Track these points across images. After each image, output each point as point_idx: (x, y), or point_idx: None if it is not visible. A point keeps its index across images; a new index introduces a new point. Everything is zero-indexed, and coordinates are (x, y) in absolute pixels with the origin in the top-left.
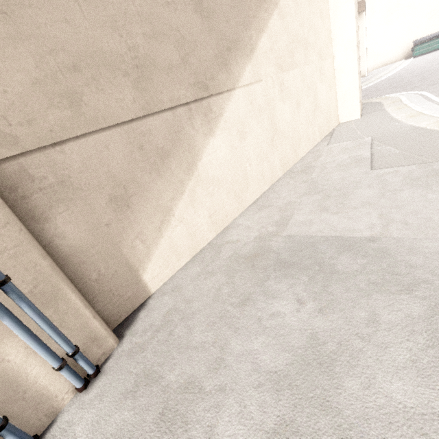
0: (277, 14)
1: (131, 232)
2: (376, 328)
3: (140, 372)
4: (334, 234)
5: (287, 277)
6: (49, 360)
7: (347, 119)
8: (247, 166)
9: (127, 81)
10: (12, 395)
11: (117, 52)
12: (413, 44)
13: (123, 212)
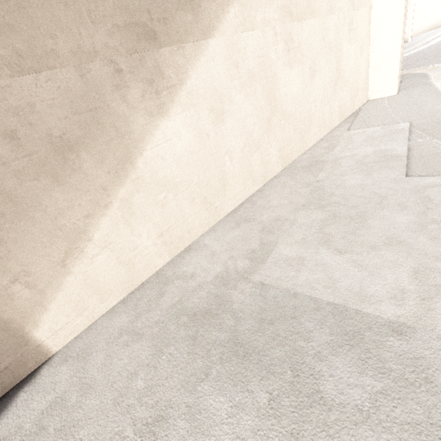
0: None
1: (1, 274)
2: None
3: None
4: (332, 299)
5: (235, 383)
6: None
7: (379, 94)
8: (226, 160)
9: None
10: None
11: None
12: None
13: None
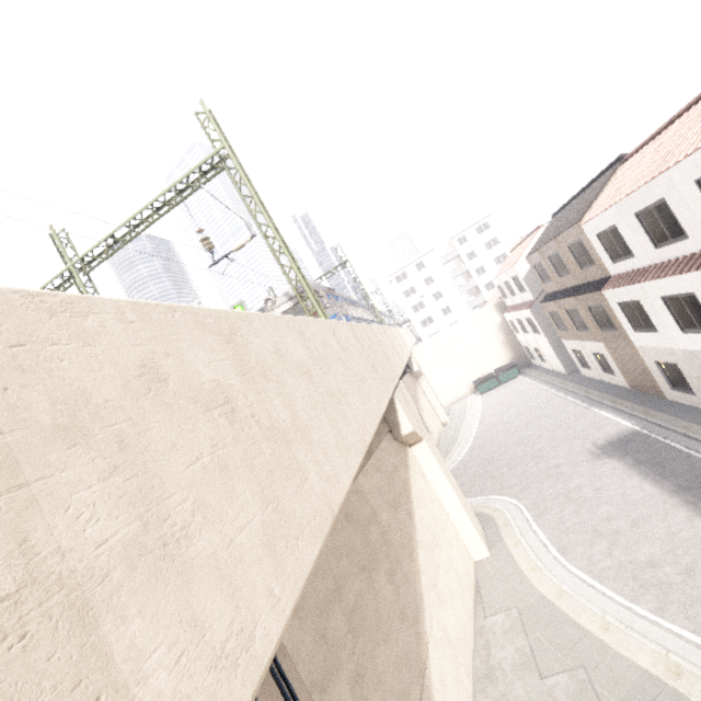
0: (419, 548)
1: None
2: None
3: None
4: None
5: None
6: None
7: (479, 557)
8: None
9: None
10: None
11: None
12: (473, 385)
13: None
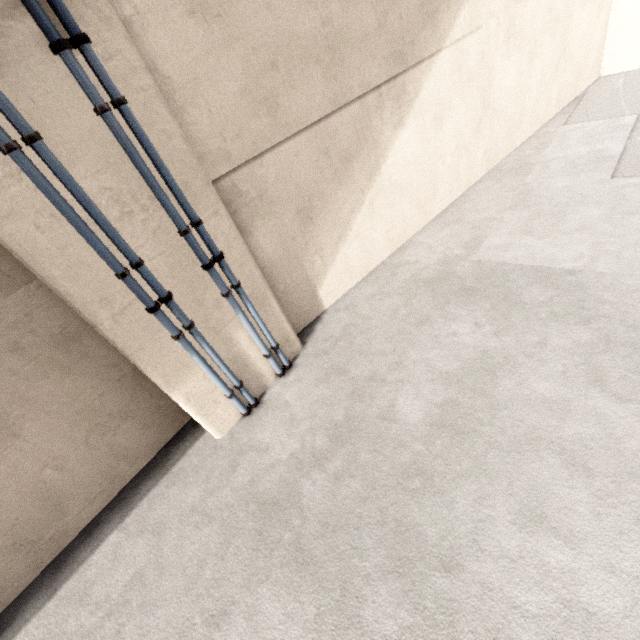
0: None
1: (312, 247)
2: (542, 349)
3: (328, 367)
4: (531, 264)
5: (468, 304)
6: (263, 349)
7: (615, 69)
8: (439, 165)
9: (319, 70)
10: (243, 368)
11: (311, 33)
12: None
13: (306, 226)
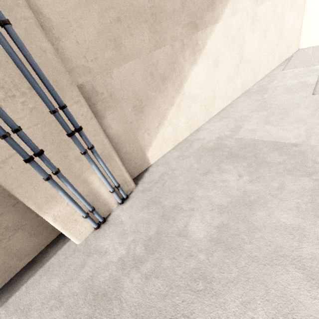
0: None
1: (143, 128)
2: (281, 192)
3: (149, 199)
4: (270, 140)
5: (234, 162)
6: (109, 187)
7: (307, 45)
8: (216, 87)
9: (146, 26)
10: (95, 199)
11: (142, 4)
12: None
13: (139, 115)
